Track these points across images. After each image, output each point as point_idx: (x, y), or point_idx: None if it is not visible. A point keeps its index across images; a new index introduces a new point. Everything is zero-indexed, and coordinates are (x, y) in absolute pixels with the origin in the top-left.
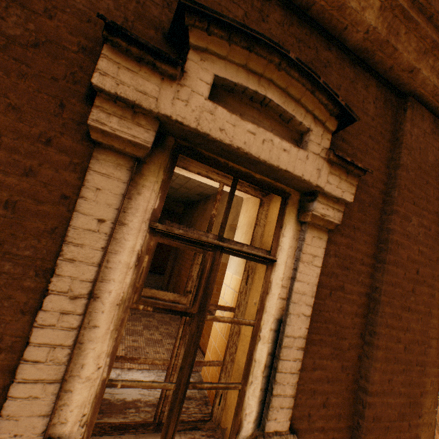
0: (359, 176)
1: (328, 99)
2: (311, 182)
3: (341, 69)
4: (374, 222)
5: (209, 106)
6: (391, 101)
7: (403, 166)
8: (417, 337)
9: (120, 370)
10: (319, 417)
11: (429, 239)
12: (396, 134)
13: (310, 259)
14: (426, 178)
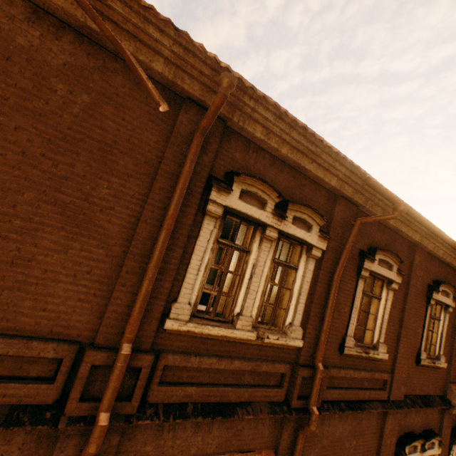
0: (455, 301)
1: (454, 288)
2: (449, 304)
3: (451, 272)
4: (454, 308)
5: (440, 295)
6: None
7: None
8: None
9: None
10: (444, 353)
11: None
12: None
13: (446, 319)
14: None
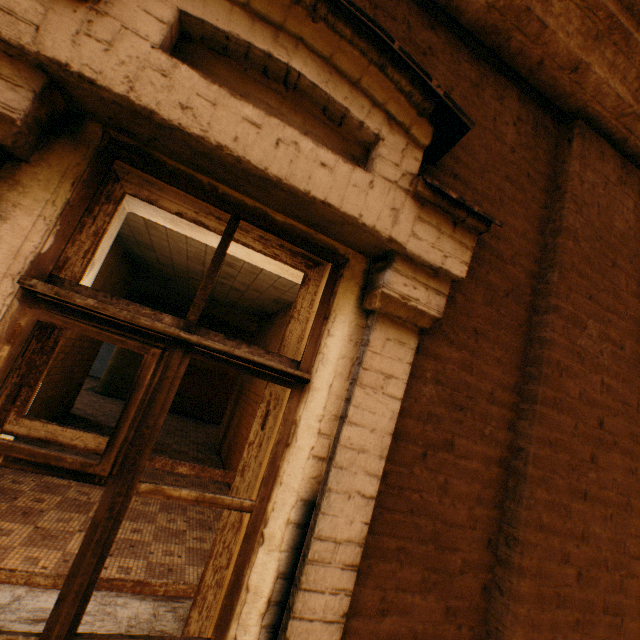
0: (479, 233)
1: (412, 83)
2: (379, 230)
3: (455, 63)
4: (516, 326)
5: (161, 61)
6: (546, 126)
7: (568, 230)
8: (604, 554)
9: (27, 587)
10: None
11: (621, 364)
12: (555, 180)
13: (379, 382)
14: (613, 256)
